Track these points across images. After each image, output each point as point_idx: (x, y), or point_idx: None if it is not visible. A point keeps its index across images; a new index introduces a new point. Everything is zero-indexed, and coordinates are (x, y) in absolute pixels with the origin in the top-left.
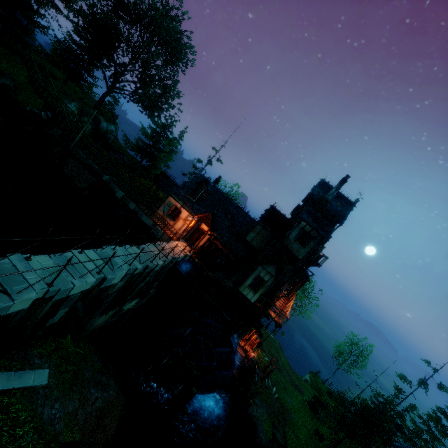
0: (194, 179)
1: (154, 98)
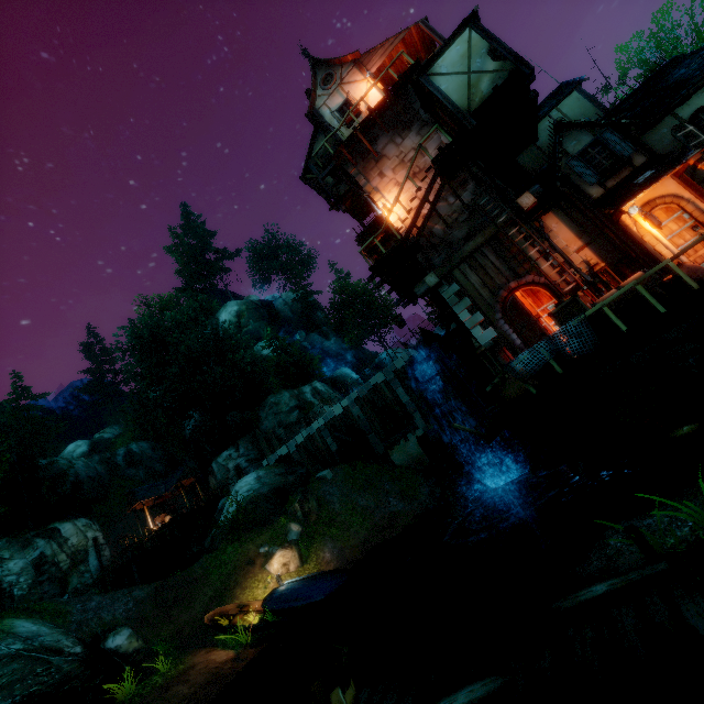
0: None
1: None
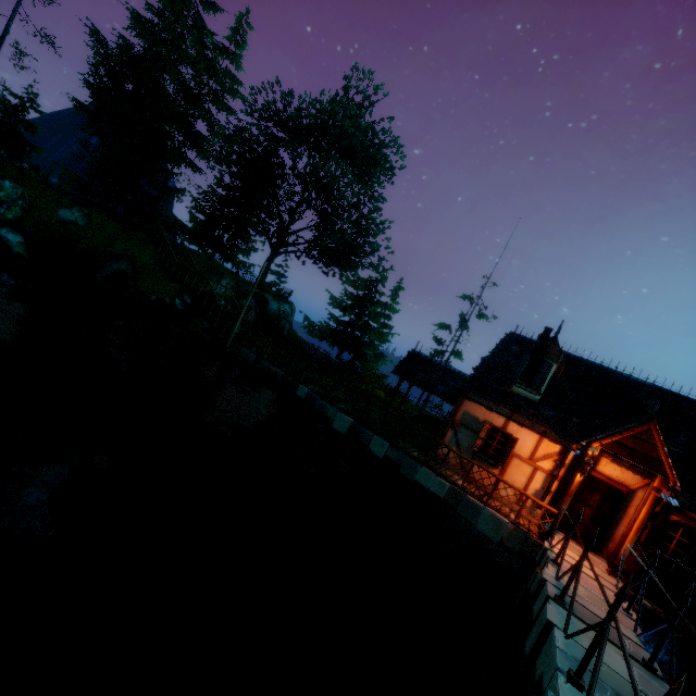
0: (499, 347)
1: (349, 236)
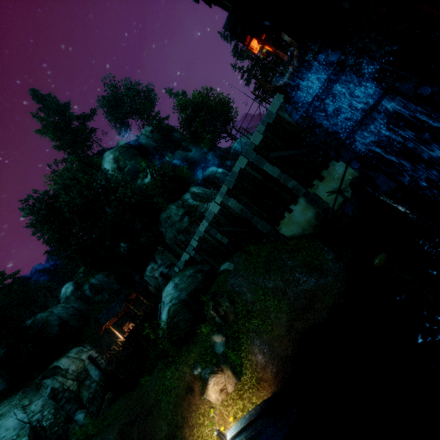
0: None
1: None
